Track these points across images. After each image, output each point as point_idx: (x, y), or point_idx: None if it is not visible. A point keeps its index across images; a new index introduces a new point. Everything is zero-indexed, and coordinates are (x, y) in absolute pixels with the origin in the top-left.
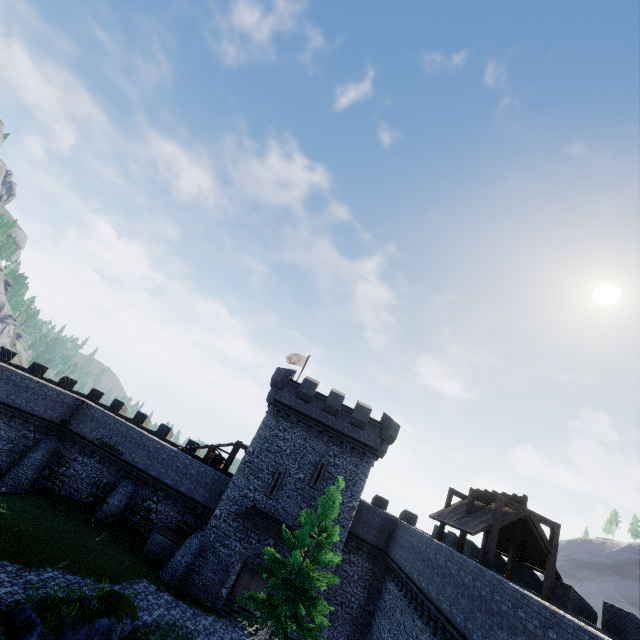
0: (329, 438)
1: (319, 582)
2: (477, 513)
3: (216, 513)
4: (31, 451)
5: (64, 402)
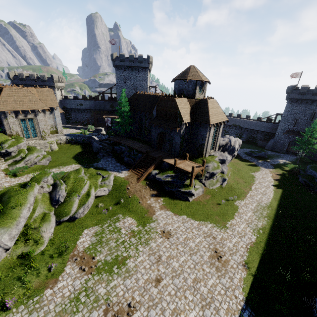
0: (316, 104)
1: (314, 141)
2: None
3: (276, 134)
4: None
5: None
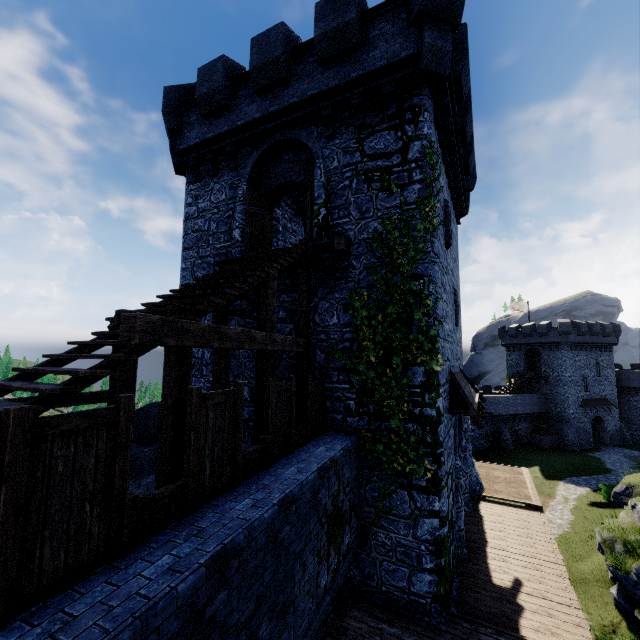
0: (595, 349)
1: None
2: None
3: (571, 412)
4: None
5: None
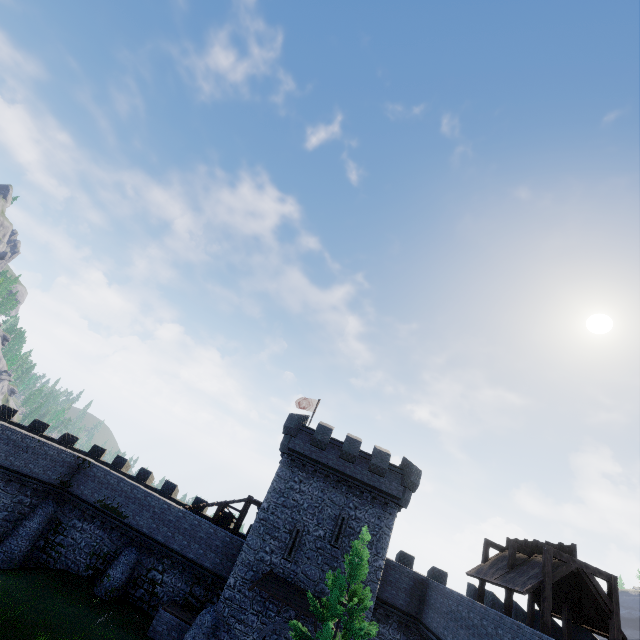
0: (348, 488)
1: None
2: (521, 567)
3: (230, 582)
4: (27, 519)
5: (65, 461)
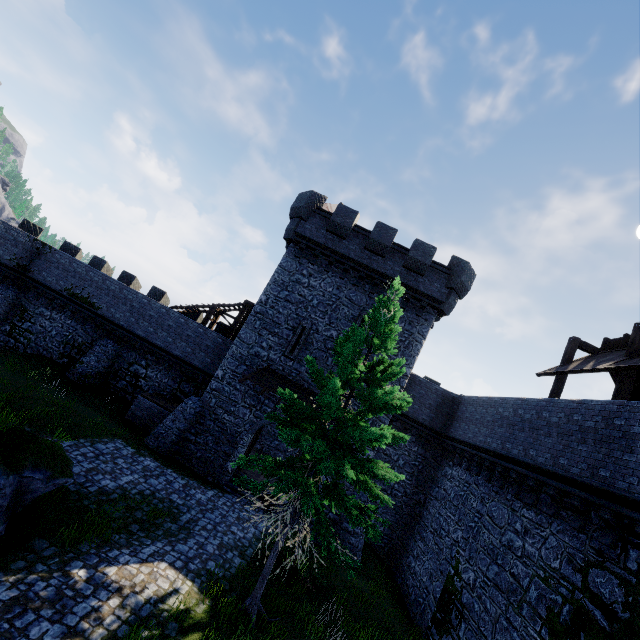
0: (373, 287)
1: (384, 434)
2: None
3: (217, 374)
4: None
5: (17, 241)
